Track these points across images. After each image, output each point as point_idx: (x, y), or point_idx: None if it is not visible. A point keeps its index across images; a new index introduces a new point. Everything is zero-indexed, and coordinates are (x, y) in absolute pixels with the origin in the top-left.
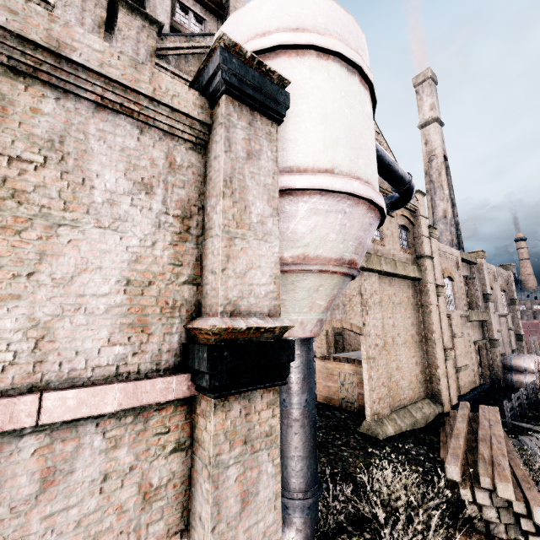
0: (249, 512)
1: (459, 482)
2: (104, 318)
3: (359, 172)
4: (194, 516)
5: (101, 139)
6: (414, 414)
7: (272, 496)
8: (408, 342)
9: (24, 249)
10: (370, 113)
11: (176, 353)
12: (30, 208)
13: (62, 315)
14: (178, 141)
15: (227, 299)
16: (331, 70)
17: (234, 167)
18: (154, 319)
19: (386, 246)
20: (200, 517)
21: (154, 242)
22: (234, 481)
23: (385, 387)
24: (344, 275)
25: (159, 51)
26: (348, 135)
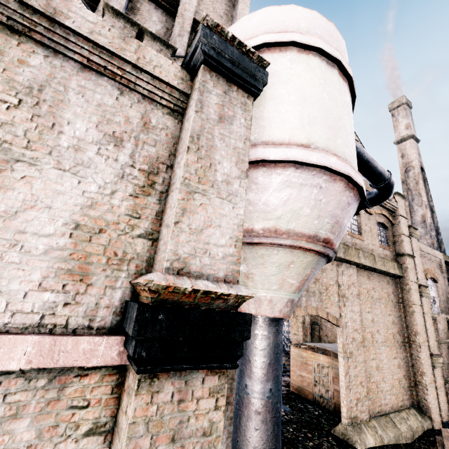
0: None
1: None
2: (40, 259)
3: (337, 150)
4: None
5: (80, 93)
6: (398, 425)
7: None
8: (389, 340)
9: None
10: (349, 103)
11: (116, 310)
12: None
13: None
14: (156, 106)
15: (176, 255)
16: (311, 62)
17: (203, 126)
18: (98, 269)
19: (364, 241)
20: None
21: (114, 191)
22: None
23: (363, 387)
24: (319, 254)
25: None
26: (326, 116)
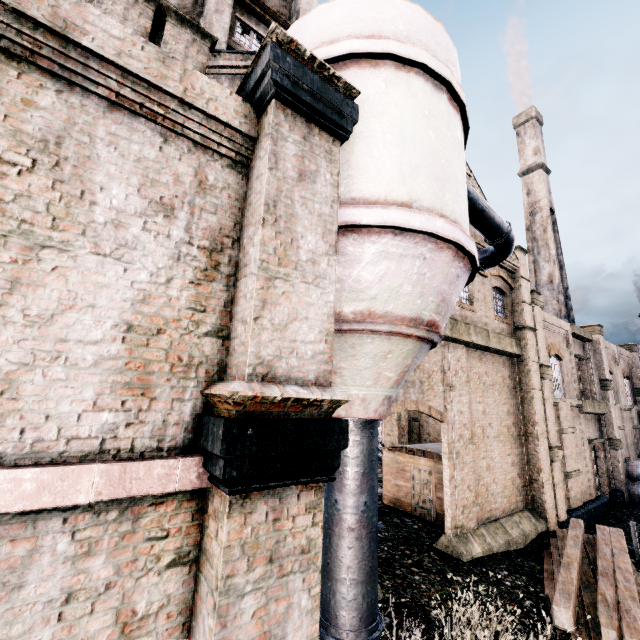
0: None
1: (571, 632)
2: (91, 373)
3: (445, 209)
4: None
5: (112, 145)
6: (509, 531)
7: None
8: (503, 435)
9: None
10: (461, 140)
11: (187, 427)
12: (6, 222)
13: (33, 364)
14: (213, 156)
15: (259, 358)
16: (412, 84)
17: (280, 189)
18: (161, 379)
19: (476, 312)
20: None
21: (170, 279)
22: (251, 617)
23: (471, 492)
24: (421, 340)
25: (210, 69)
26: (432, 163)
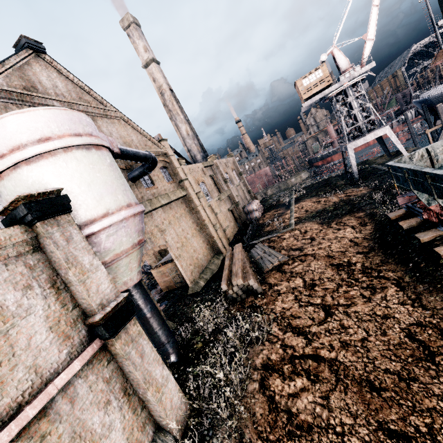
0: (145, 358)
1: (227, 289)
2: (52, 346)
3: (121, 203)
4: (128, 374)
5: None
6: (211, 268)
7: (151, 348)
8: (194, 233)
9: (3, 349)
10: (110, 160)
11: (87, 335)
12: None
13: (36, 357)
14: (25, 254)
15: (97, 305)
16: (77, 156)
17: (65, 252)
18: (70, 331)
19: (158, 187)
20: (130, 372)
21: (49, 305)
22: (135, 354)
23: (192, 265)
24: (139, 248)
25: None
26: (106, 188)
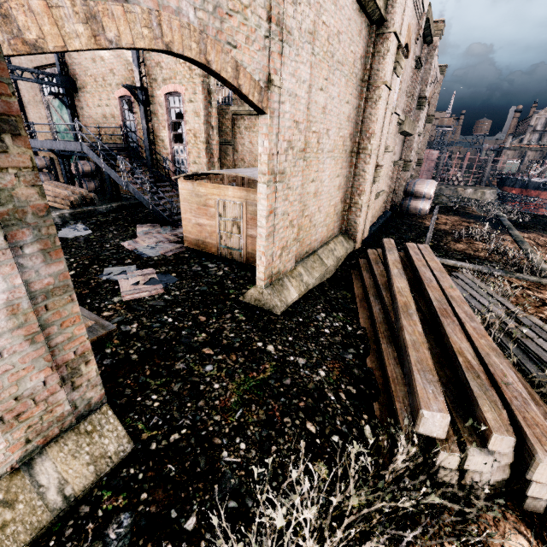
0: None
1: (441, 439)
2: None
3: None
4: None
5: None
6: (325, 261)
7: None
8: (338, 149)
9: None
10: None
11: None
12: None
13: None
14: None
15: None
16: None
17: None
18: None
19: None
20: None
21: None
22: None
23: (293, 228)
24: None
25: None
26: None
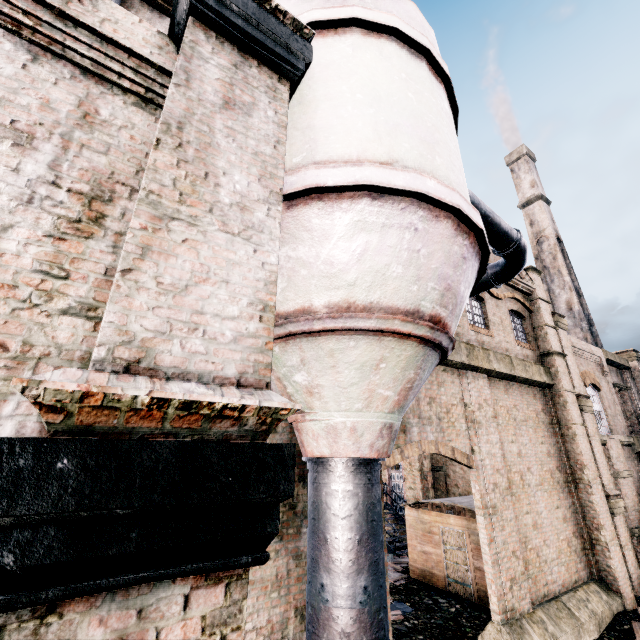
0: None
1: None
2: None
3: (437, 173)
4: None
5: None
6: (576, 613)
7: None
8: (547, 482)
9: None
10: (450, 115)
11: None
12: None
13: None
14: (111, 89)
15: (123, 334)
16: (384, 49)
17: (191, 110)
18: None
19: (494, 337)
20: None
21: (8, 226)
22: None
23: (518, 559)
24: (425, 343)
25: None
26: (415, 124)
